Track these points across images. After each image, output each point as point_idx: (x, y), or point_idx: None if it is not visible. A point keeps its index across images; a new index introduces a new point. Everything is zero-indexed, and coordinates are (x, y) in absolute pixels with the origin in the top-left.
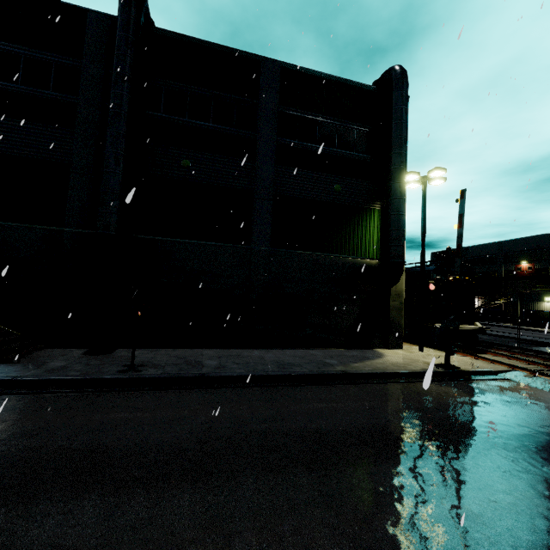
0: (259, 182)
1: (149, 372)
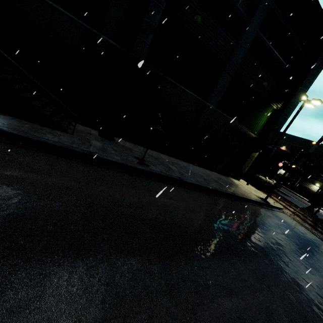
0: (232, 60)
1: (154, 168)
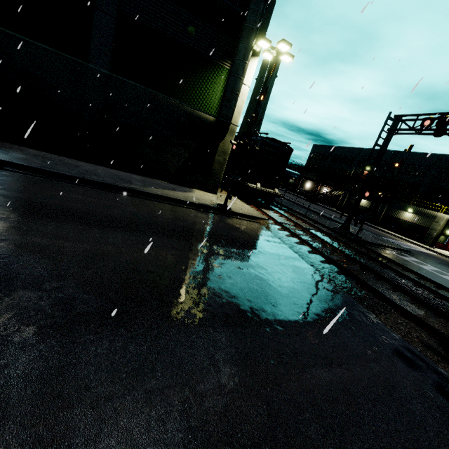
0: None
1: None
